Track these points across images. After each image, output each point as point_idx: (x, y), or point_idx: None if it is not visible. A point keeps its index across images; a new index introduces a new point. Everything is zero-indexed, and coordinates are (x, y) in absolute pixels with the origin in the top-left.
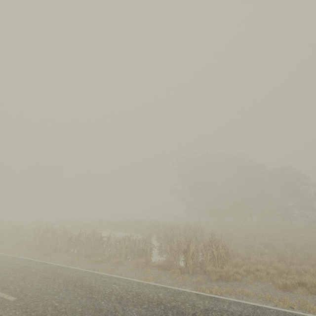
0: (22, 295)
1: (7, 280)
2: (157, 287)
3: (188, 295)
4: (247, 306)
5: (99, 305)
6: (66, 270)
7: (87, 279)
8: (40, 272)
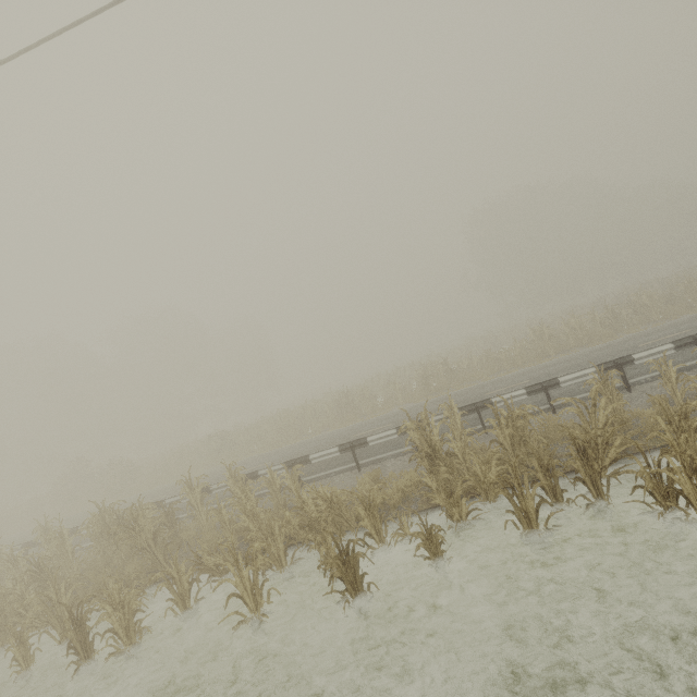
0: None
1: None
2: None
3: None
4: None
5: None
6: None
7: None
8: None
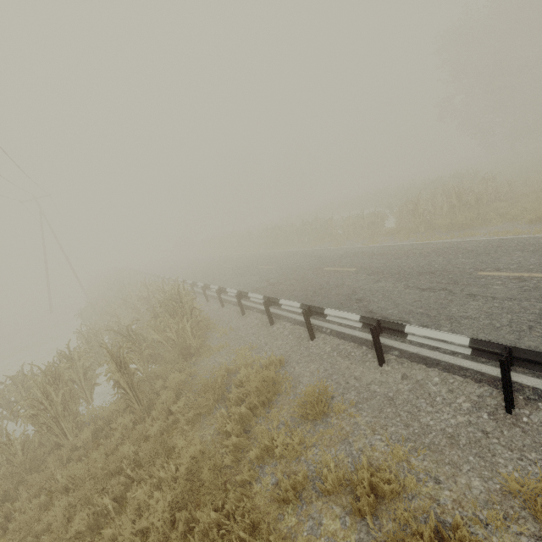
0: (277, 265)
1: (264, 262)
2: (375, 247)
3: (402, 245)
4: (454, 242)
5: (325, 261)
6: (301, 251)
7: (317, 253)
8: (282, 256)
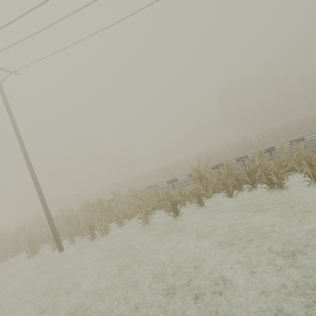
0: None
1: None
2: None
3: None
4: None
5: None
6: None
7: None
8: None
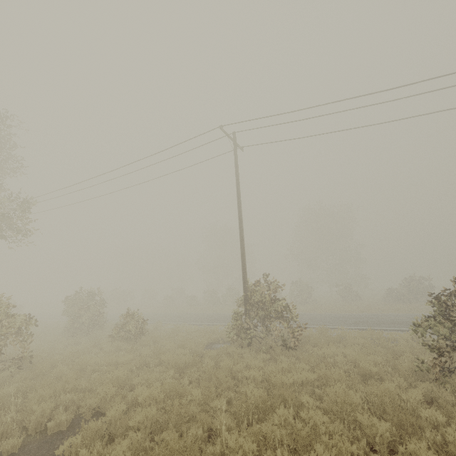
0: None
1: None
2: None
3: None
4: None
5: None
6: None
7: None
8: None
